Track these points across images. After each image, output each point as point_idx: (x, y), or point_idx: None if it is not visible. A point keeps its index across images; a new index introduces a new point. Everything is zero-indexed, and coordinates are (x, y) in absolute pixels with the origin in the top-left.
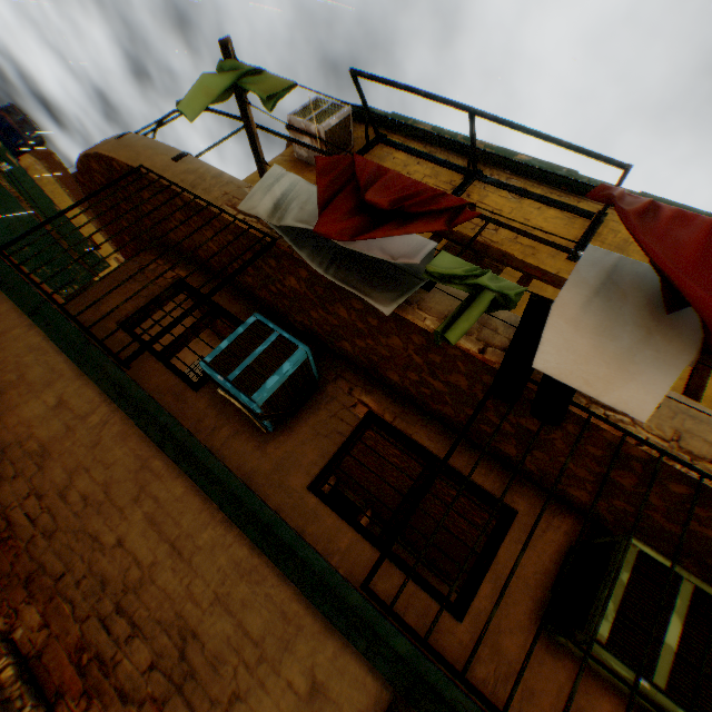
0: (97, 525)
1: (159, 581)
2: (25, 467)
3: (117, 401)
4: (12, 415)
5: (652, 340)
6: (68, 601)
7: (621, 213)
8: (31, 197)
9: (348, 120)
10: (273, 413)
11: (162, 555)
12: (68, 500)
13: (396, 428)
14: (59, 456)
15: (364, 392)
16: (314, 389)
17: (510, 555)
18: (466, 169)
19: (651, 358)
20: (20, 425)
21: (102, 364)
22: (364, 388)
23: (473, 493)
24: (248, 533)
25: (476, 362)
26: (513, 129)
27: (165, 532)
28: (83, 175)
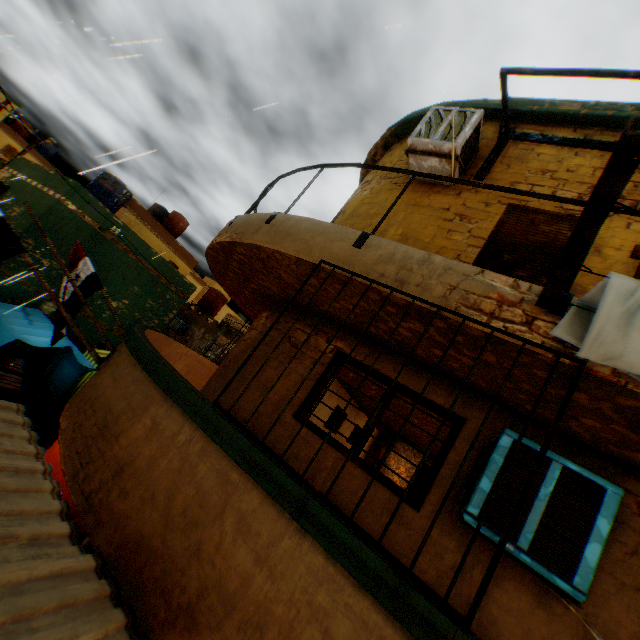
0: None
1: None
2: None
3: None
4: None
5: None
6: None
7: None
8: (133, 247)
9: (478, 125)
10: None
11: None
12: None
13: None
14: None
15: None
16: None
17: None
18: None
19: None
20: None
21: (445, 632)
22: None
23: None
24: None
25: None
26: None
27: None
28: (215, 251)
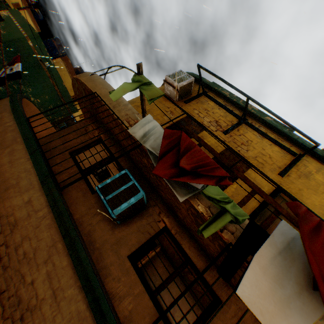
0: (26, 269)
1: (43, 309)
2: (5, 229)
3: (52, 207)
4: (8, 201)
5: (302, 295)
6: (2, 305)
7: (300, 228)
8: (54, 77)
9: (192, 83)
10: (121, 217)
11: (48, 295)
12: (18, 252)
13: (175, 238)
14: (21, 228)
15: (165, 215)
16: (143, 208)
17: (212, 323)
18: (240, 118)
19: (299, 307)
20: (10, 207)
21: (51, 188)
22: (166, 214)
23: (203, 282)
24: (88, 297)
25: (217, 234)
26: (265, 110)
27: (53, 283)
28: (73, 83)
